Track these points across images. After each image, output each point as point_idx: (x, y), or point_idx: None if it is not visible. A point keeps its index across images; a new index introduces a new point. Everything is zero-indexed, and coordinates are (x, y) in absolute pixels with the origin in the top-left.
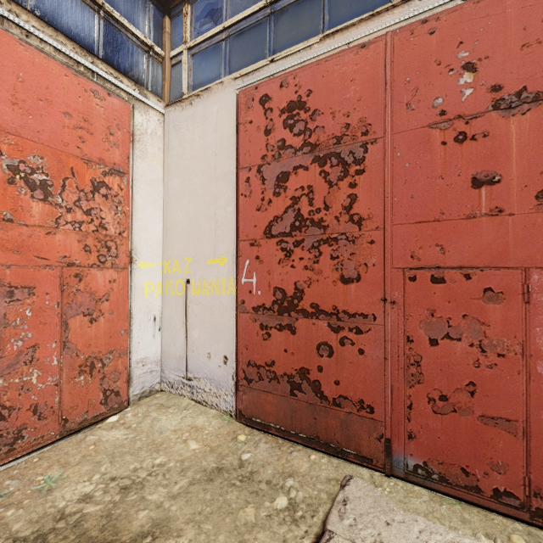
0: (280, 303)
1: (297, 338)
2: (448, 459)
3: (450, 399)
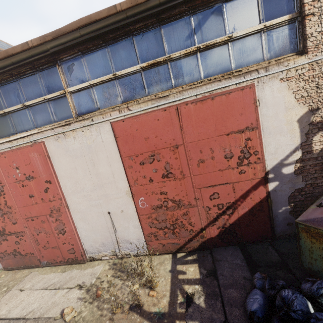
0: (0, 233)
1: (9, 242)
2: (51, 258)
3: (46, 246)
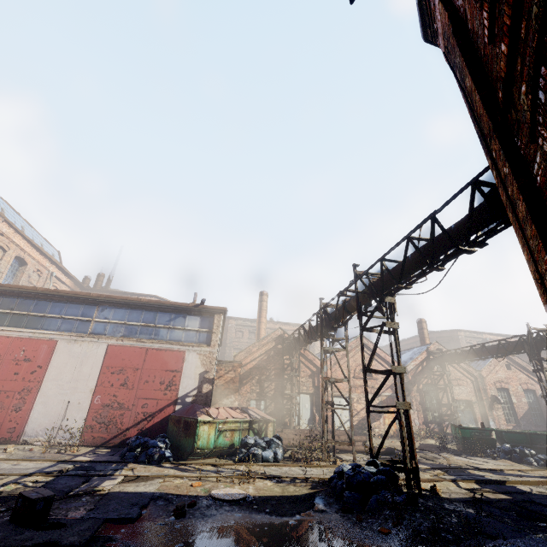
0: None
1: None
2: None
3: None
